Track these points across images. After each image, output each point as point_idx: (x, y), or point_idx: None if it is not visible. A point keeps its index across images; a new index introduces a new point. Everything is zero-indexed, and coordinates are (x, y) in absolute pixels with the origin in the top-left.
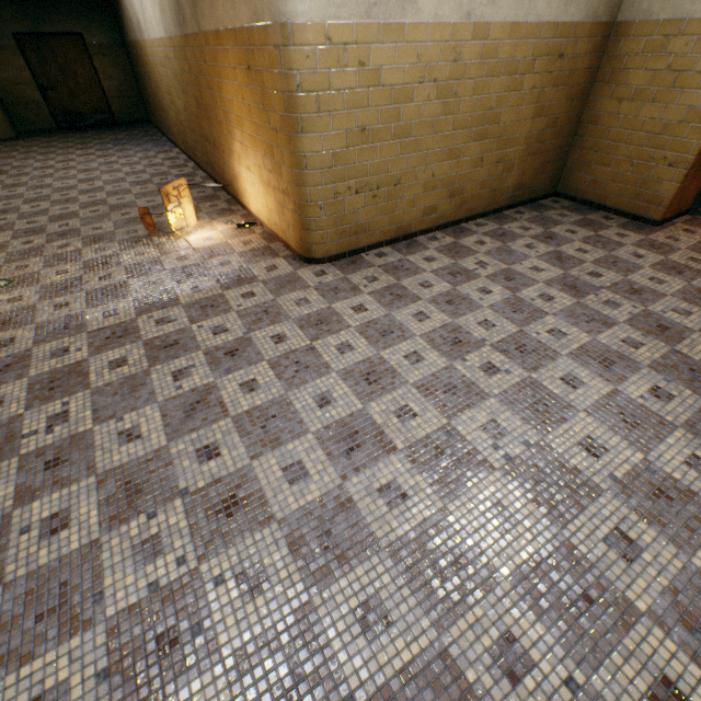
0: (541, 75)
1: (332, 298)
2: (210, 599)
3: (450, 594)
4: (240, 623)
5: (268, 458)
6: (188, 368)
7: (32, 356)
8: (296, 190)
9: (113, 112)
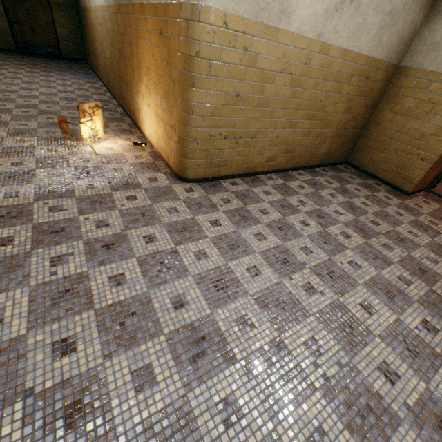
0: (354, 87)
1: (196, 211)
2: None
3: None
4: None
5: (121, 358)
6: (67, 255)
7: None
8: (181, 127)
9: (61, 49)
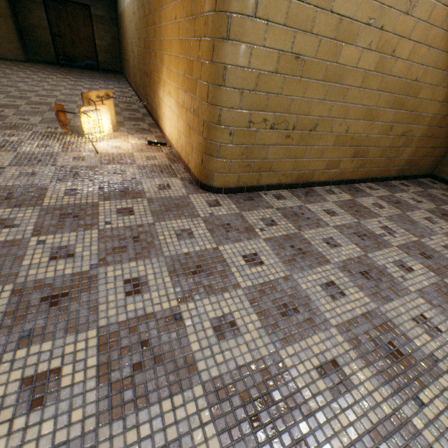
0: None
1: (221, 236)
2: None
3: None
4: None
5: None
6: None
7: None
8: (207, 108)
9: (98, 61)
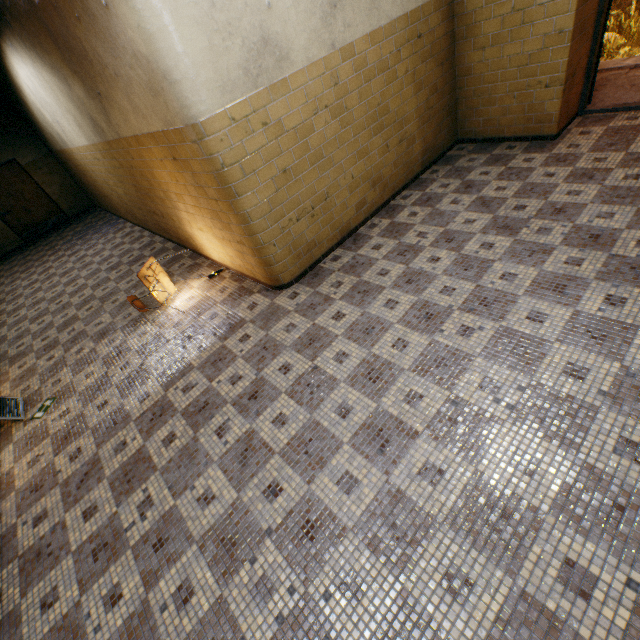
0: (409, 58)
1: (312, 315)
2: (327, 614)
3: (509, 542)
4: (358, 625)
5: (321, 478)
6: (226, 423)
7: (100, 458)
8: (249, 239)
9: (63, 210)
